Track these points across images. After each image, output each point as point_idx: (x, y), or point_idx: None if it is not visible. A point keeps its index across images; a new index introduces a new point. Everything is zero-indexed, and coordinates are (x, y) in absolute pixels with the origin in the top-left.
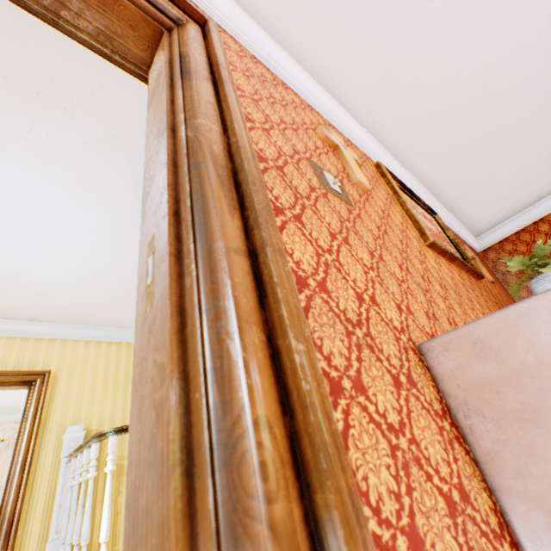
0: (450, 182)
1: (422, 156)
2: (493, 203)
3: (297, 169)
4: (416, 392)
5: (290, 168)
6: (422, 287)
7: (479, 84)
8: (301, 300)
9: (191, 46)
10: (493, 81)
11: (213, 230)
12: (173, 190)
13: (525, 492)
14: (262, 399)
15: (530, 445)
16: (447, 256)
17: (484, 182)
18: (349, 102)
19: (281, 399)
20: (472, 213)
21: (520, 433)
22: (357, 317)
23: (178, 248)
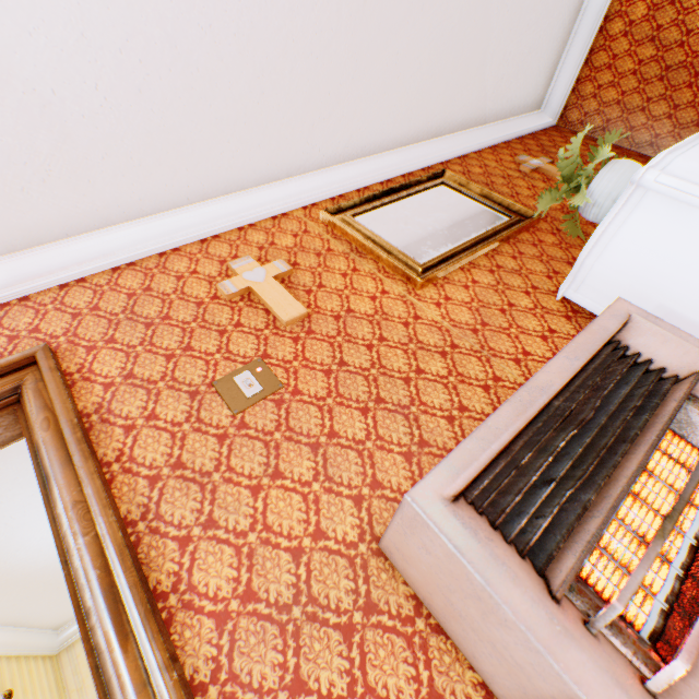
0: (439, 108)
1: (375, 128)
2: (522, 64)
3: (199, 428)
4: (376, 617)
5: (190, 441)
6: (404, 403)
7: (357, 11)
8: (224, 643)
9: (38, 427)
10: None
11: (116, 685)
12: (89, 641)
13: (485, 671)
14: None
15: (466, 637)
16: (460, 264)
17: (482, 63)
18: (242, 180)
19: None
20: (504, 99)
21: (457, 627)
22: (295, 589)
23: None
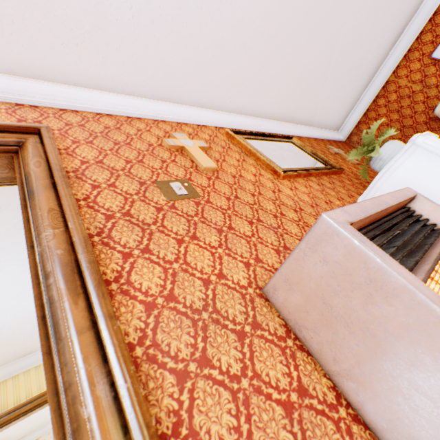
0: (293, 107)
1: (261, 103)
2: (335, 103)
3: (144, 200)
4: (260, 332)
5: (137, 205)
6: (274, 226)
7: (271, 38)
8: (150, 322)
9: (31, 164)
10: (281, 30)
11: (62, 325)
12: (39, 299)
13: (342, 371)
14: (106, 435)
15: (333, 340)
16: (303, 176)
17: (319, 94)
18: (186, 99)
19: (123, 424)
20: (323, 117)
21: (326, 334)
22: (204, 302)
23: (49, 344)
